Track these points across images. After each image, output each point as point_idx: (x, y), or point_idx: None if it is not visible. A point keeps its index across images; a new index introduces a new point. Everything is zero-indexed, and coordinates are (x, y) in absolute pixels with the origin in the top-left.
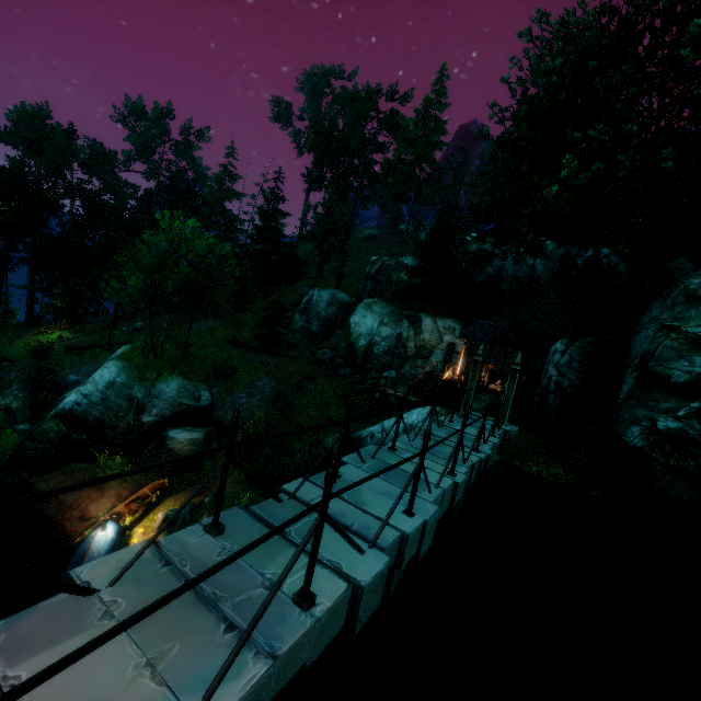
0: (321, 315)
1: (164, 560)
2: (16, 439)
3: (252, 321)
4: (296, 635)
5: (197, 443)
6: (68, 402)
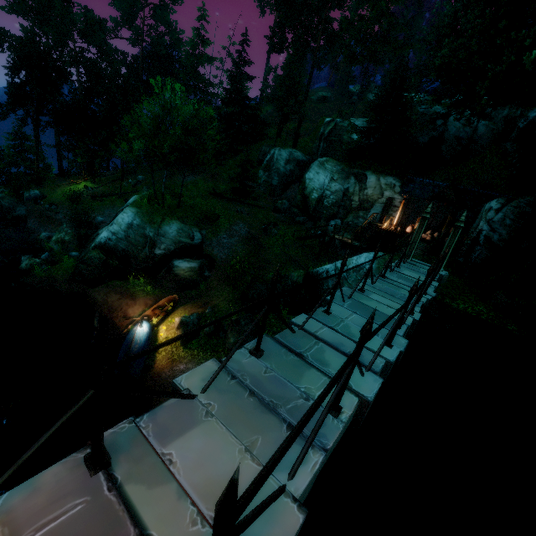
0: (280, 172)
1: (230, 374)
2: (73, 263)
3: (227, 176)
4: (335, 435)
5: (194, 270)
6: (102, 238)
